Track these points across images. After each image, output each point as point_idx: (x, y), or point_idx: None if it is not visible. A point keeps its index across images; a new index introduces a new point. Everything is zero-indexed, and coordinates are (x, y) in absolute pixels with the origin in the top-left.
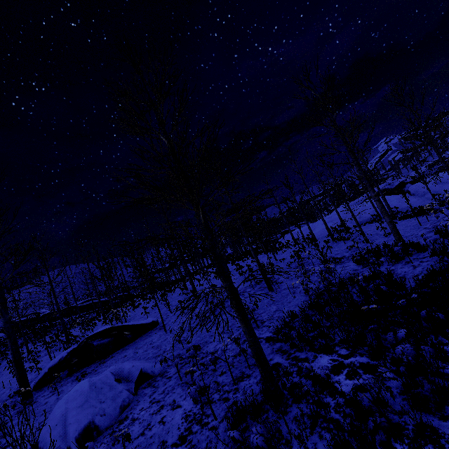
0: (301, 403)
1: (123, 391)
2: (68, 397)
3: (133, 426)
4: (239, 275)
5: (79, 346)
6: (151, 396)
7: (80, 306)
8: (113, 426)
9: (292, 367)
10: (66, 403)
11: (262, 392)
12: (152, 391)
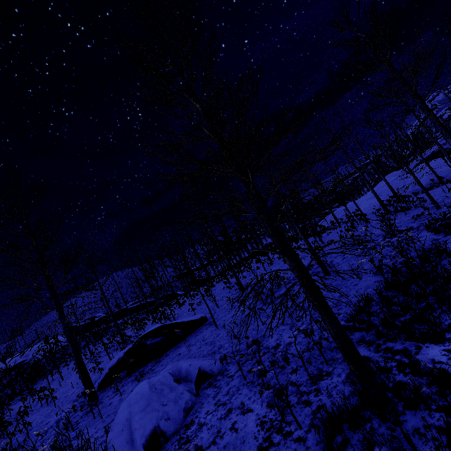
0: (418, 410)
1: (184, 392)
2: (130, 400)
3: (202, 433)
4: (283, 263)
5: (134, 346)
6: (215, 398)
7: (130, 308)
8: (179, 431)
9: (388, 362)
10: (129, 407)
11: (357, 395)
12: (215, 391)
